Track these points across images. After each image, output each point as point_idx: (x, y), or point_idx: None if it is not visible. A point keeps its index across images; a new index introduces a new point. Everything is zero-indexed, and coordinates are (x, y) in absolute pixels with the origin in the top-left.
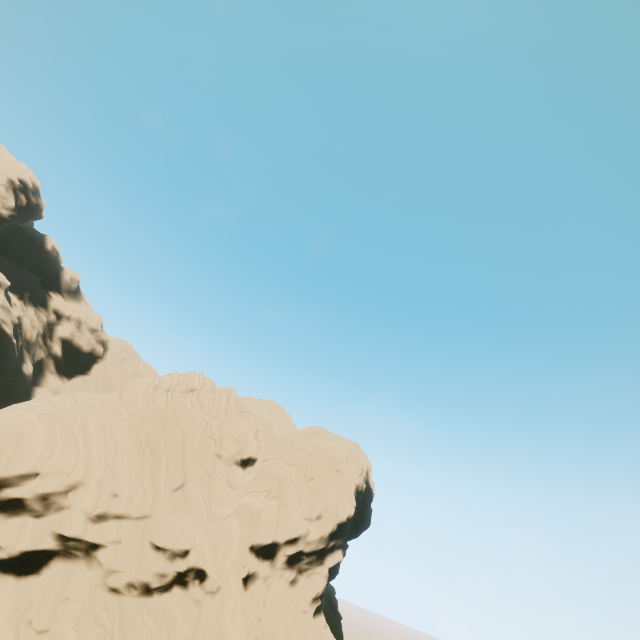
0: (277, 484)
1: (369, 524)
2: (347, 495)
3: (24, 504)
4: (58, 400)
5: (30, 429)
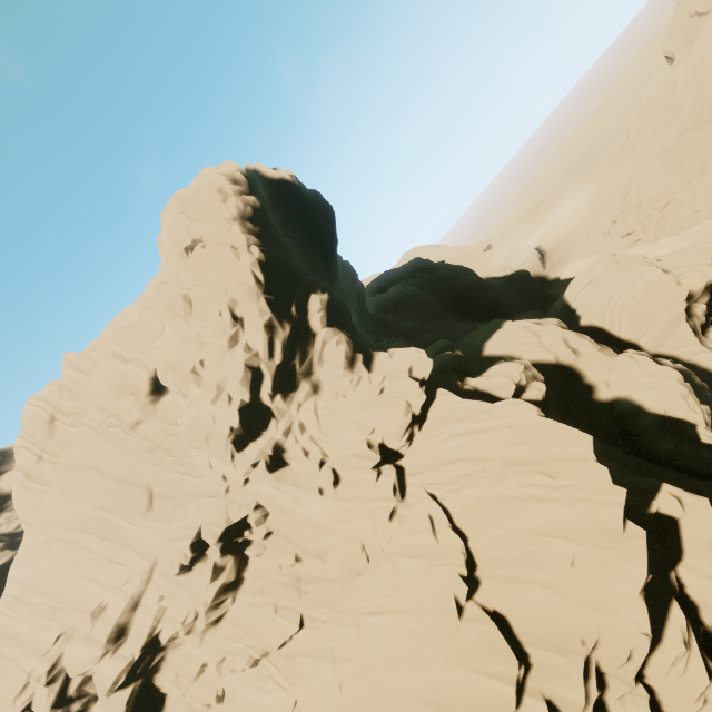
0: (171, 374)
1: (330, 208)
2: (229, 253)
3: None
4: None
5: None
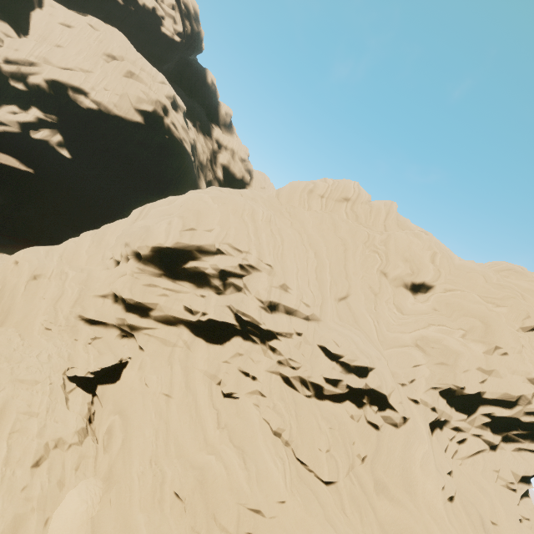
0: (481, 325)
1: None
2: None
3: (207, 279)
4: (226, 191)
5: (206, 208)
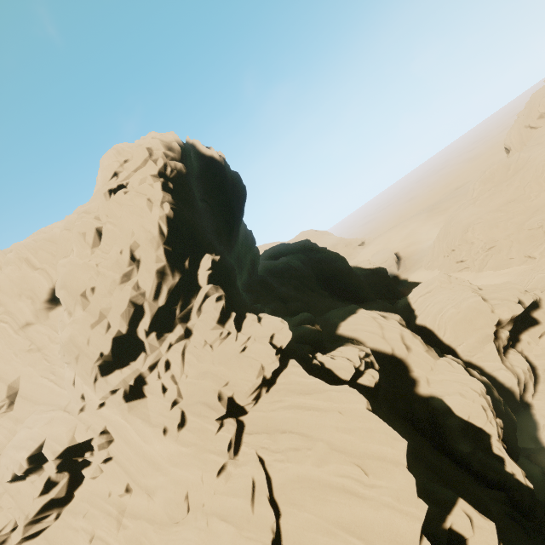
0: (63, 292)
1: (244, 188)
2: (144, 203)
3: None
4: None
5: None
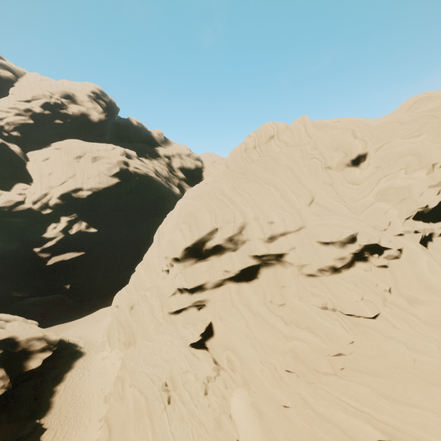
0: (413, 158)
1: None
2: None
3: (222, 247)
4: (196, 188)
5: (194, 207)
